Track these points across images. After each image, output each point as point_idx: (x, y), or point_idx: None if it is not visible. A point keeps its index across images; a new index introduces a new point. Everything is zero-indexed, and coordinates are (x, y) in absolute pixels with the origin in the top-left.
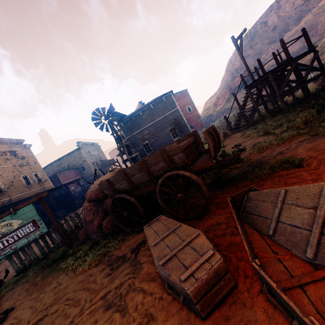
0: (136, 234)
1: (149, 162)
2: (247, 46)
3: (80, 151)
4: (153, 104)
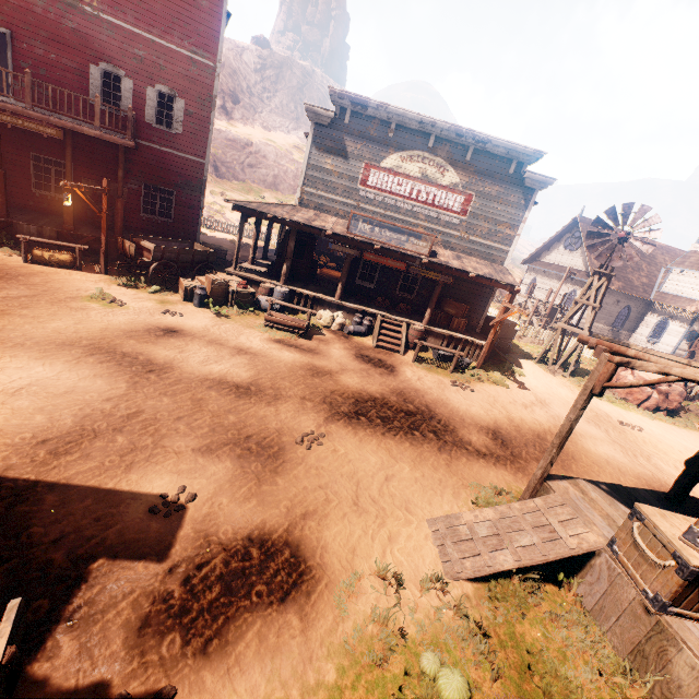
0: None
1: None
2: None
3: None
4: None
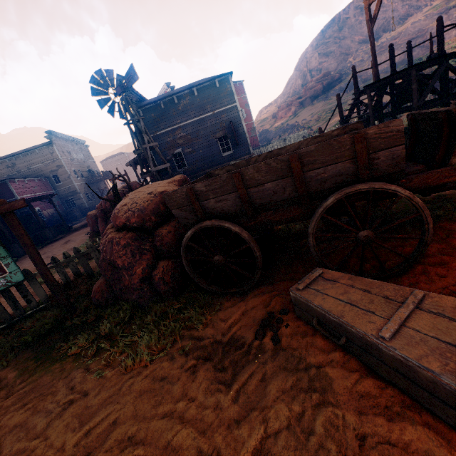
0: (235, 298)
1: (311, 159)
2: (331, 39)
3: (53, 148)
4: (197, 89)
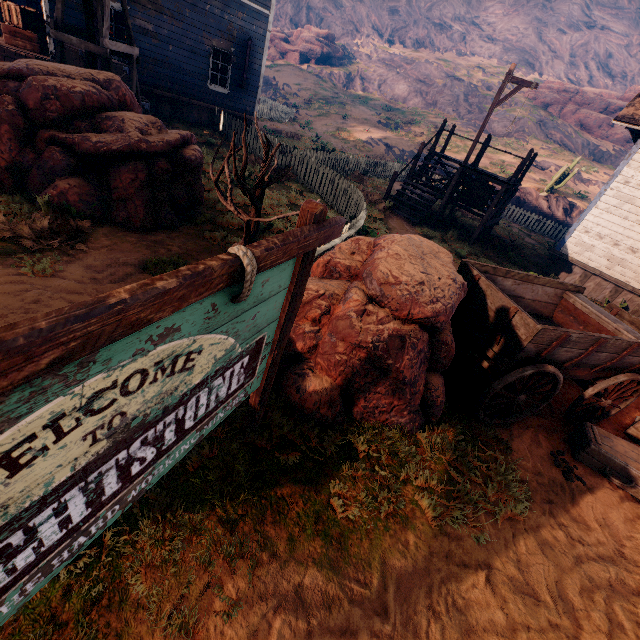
0: (503, 431)
1: (637, 350)
2: None
3: None
4: None
